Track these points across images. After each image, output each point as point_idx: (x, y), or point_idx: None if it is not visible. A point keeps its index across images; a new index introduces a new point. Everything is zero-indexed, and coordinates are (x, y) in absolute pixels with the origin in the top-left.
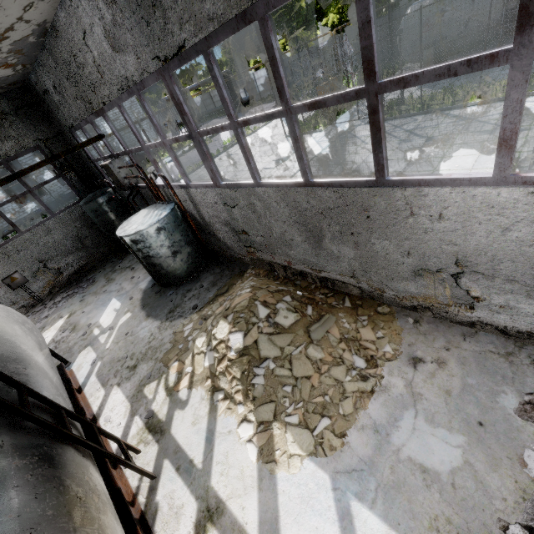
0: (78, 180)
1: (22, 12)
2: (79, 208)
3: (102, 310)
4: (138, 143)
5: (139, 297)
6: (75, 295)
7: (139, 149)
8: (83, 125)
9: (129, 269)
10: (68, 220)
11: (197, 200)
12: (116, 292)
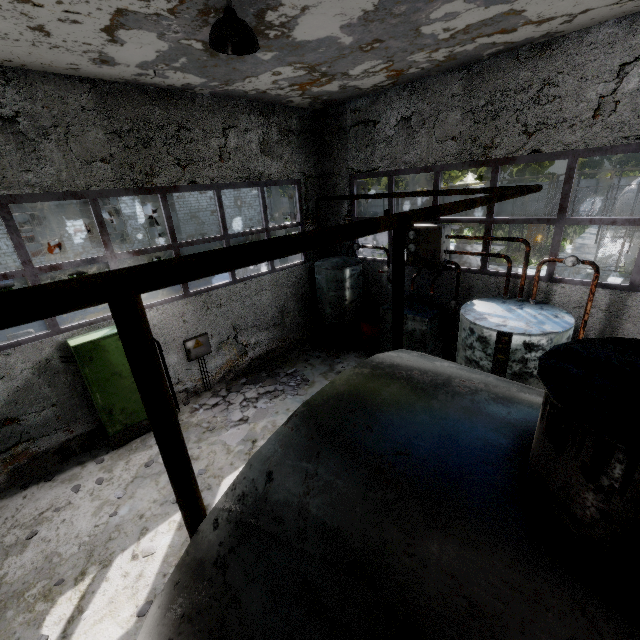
0: None
1: (606, 4)
2: (299, 271)
3: None
4: (248, 221)
5: None
6: (284, 395)
7: (542, 221)
8: (407, 173)
9: None
10: (283, 282)
11: (634, 312)
12: None
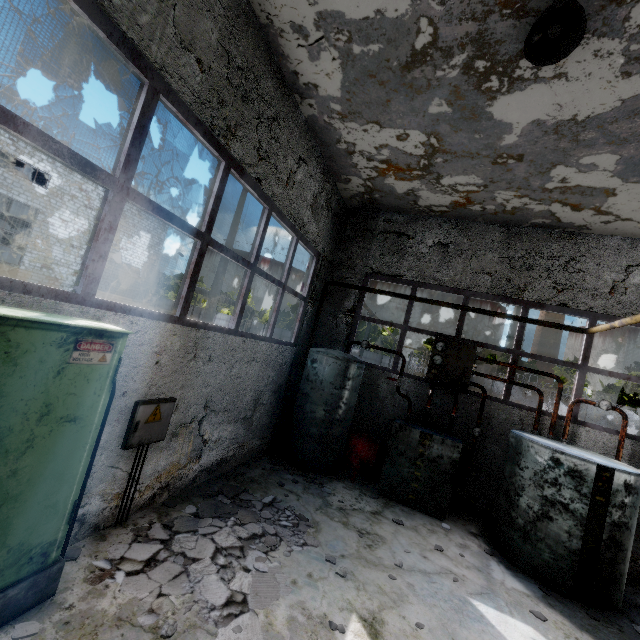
0: (307, 319)
1: (639, 221)
2: (287, 353)
3: (496, 636)
4: (117, 299)
5: (562, 618)
6: (287, 545)
7: (567, 364)
8: (434, 288)
9: (392, 521)
10: (271, 360)
11: None
12: (450, 579)
